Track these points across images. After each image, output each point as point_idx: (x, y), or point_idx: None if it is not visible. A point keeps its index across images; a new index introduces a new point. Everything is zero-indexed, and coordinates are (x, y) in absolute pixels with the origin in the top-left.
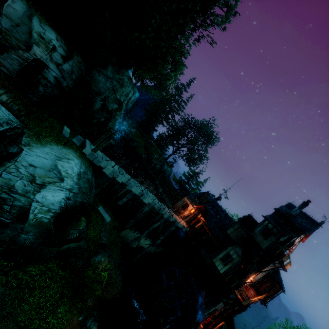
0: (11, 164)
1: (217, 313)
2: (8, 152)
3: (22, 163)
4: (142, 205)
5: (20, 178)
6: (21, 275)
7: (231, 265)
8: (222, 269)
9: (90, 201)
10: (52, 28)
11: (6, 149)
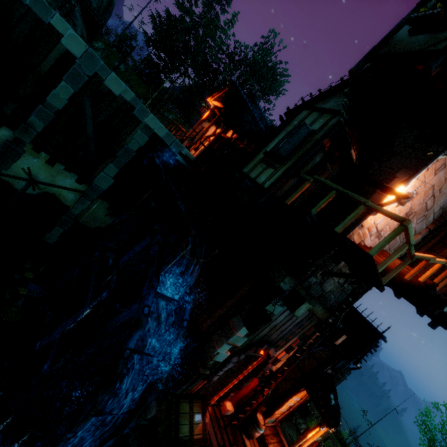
0: None
1: (280, 366)
2: None
3: None
4: None
5: None
6: None
7: (307, 151)
8: (273, 176)
9: None
10: None
11: None
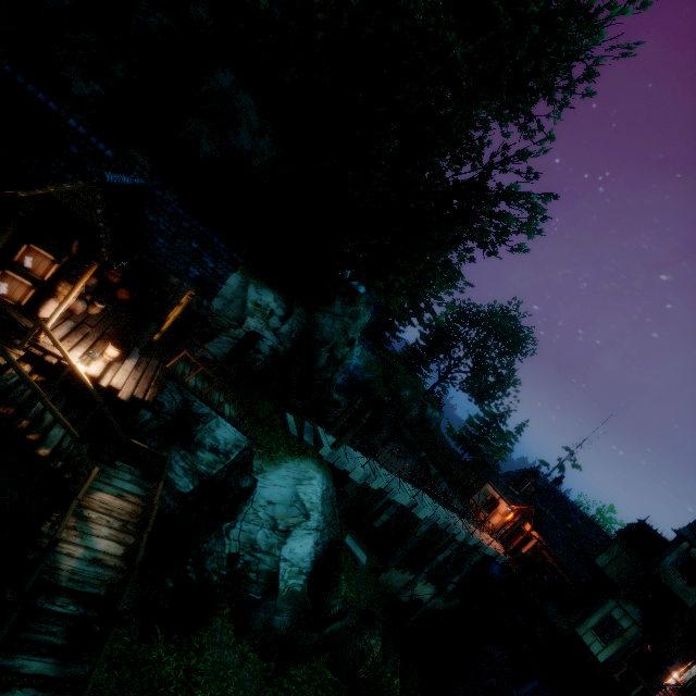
0: (248, 508)
1: None
2: (241, 488)
3: (259, 503)
4: (414, 522)
5: (260, 526)
6: (286, 683)
7: (621, 644)
8: (603, 653)
9: (337, 534)
10: (268, 286)
11: (238, 485)
